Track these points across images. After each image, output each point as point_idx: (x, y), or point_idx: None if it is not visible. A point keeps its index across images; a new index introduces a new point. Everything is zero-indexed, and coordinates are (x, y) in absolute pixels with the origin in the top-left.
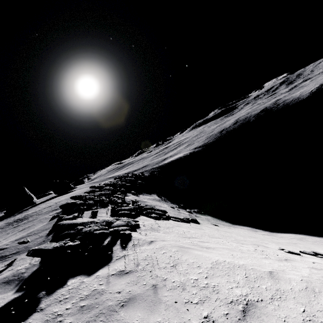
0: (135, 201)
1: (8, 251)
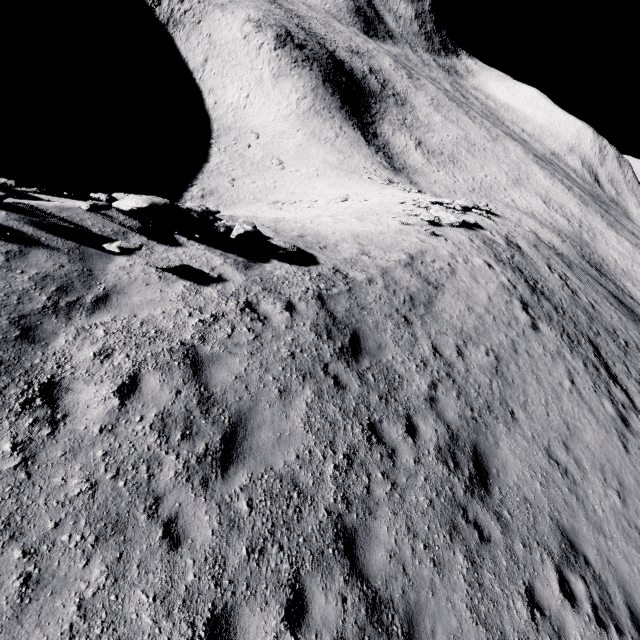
0: None
1: (2, 307)
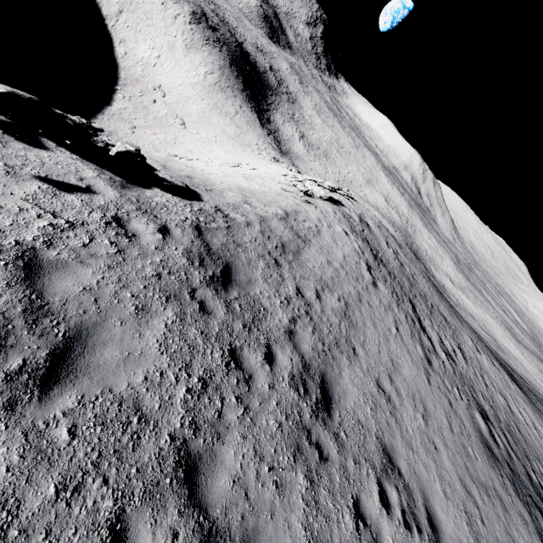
0: None
1: None
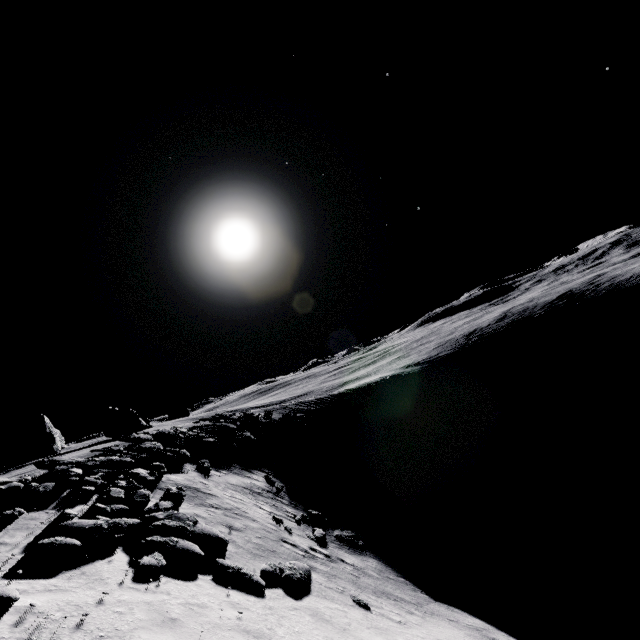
0: (172, 492)
1: None
